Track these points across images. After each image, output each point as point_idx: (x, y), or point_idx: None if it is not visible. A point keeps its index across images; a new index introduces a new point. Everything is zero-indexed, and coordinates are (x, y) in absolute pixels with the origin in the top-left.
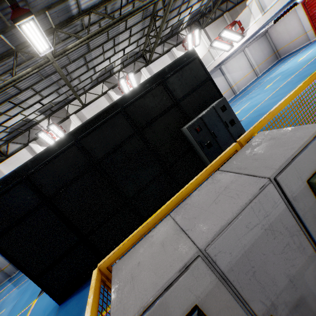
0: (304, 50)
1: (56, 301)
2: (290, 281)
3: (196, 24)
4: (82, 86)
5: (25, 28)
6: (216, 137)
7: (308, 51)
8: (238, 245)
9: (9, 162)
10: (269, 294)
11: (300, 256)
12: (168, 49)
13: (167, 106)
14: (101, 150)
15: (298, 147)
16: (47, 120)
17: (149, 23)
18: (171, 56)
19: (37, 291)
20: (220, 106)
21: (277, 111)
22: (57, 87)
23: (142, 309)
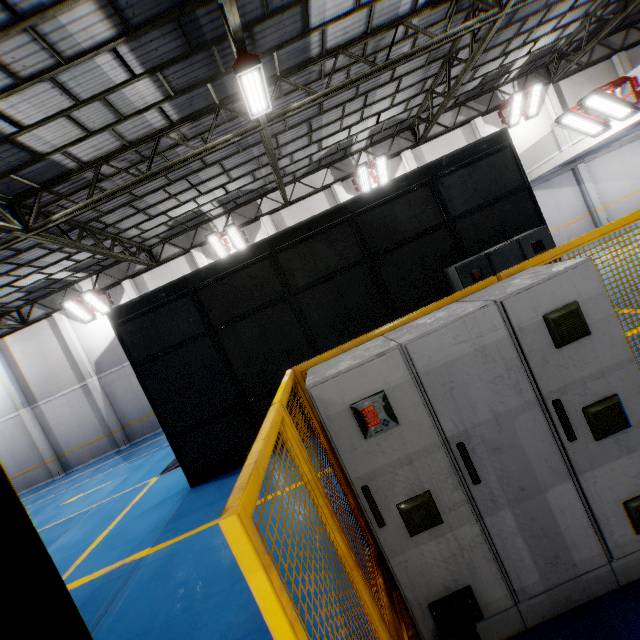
0: None
1: (188, 480)
2: (494, 417)
3: (541, 73)
4: (293, 170)
5: (246, 80)
6: None
7: None
8: (440, 353)
9: (158, 273)
10: (464, 419)
11: (515, 396)
12: (465, 119)
13: (429, 225)
14: (304, 275)
15: (544, 277)
16: (226, 218)
17: (437, 71)
18: (468, 132)
19: (159, 470)
20: (532, 242)
21: (571, 247)
22: (254, 167)
23: (337, 374)
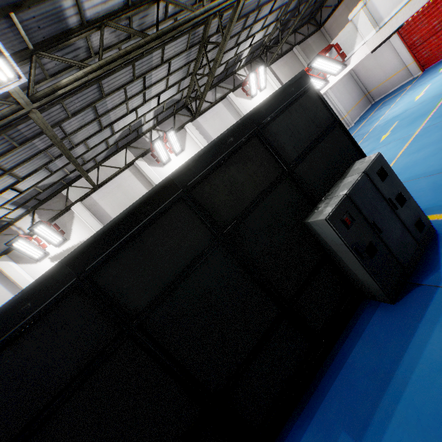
0: (413, 87)
1: None
2: None
3: (258, 61)
4: (92, 156)
5: None
6: (381, 232)
7: (422, 86)
8: None
9: None
10: None
11: None
12: (222, 95)
13: (271, 179)
14: (143, 290)
15: None
16: (30, 217)
17: (196, 56)
18: (227, 104)
19: None
20: (376, 171)
21: None
22: (45, 160)
23: None
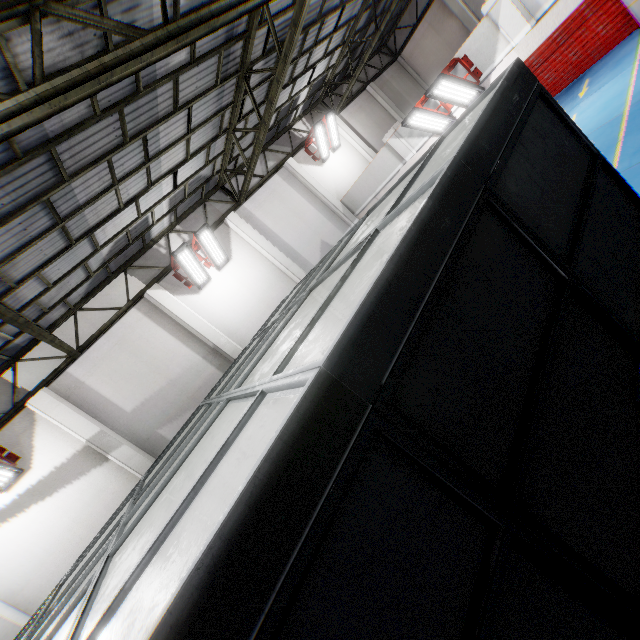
0: None
1: None
2: None
3: (321, 108)
4: (59, 297)
5: None
6: None
7: None
8: None
9: None
10: None
11: None
12: (276, 164)
13: (545, 307)
14: None
15: None
16: None
17: (233, 98)
18: (287, 176)
19: None
20: None
21: None
22: None
23: None
